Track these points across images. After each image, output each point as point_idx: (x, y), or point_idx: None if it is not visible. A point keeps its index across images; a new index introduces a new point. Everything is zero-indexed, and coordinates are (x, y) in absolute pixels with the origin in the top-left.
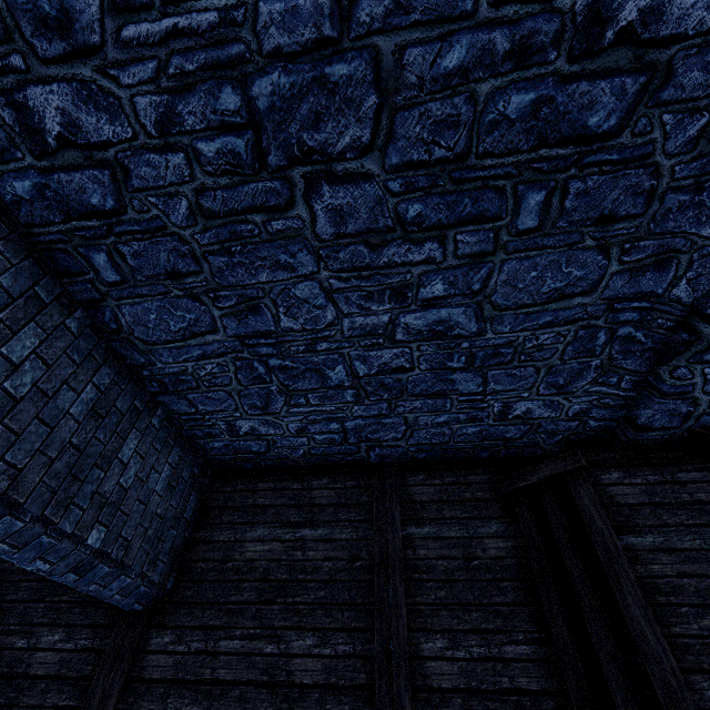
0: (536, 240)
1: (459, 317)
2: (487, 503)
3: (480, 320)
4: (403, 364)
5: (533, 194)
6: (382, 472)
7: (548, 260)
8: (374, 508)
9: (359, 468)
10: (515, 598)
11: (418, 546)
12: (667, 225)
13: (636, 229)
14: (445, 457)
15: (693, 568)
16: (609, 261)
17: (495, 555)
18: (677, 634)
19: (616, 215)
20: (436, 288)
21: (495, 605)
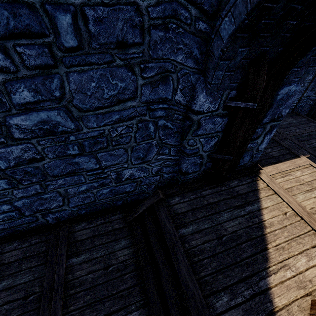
0: (83, 57)
1: (57, 118)
2: (120, 230)
3: (73, 119)
4: (33, 156)
5: (61, 16)
6: (58, 228)
7: (98, 74)
8: (48, 254)
9: (43, 229)
10: (131, 283)
11: (76, 270)
12: (158, 53)
13: (142, 54)
14: (98, 209)
15: (209, 237)
16: (136, 76)
17: (122, 260)
18: (202, 276)
19: (127, 42)
20: (25, 95)
21: (120, 292)
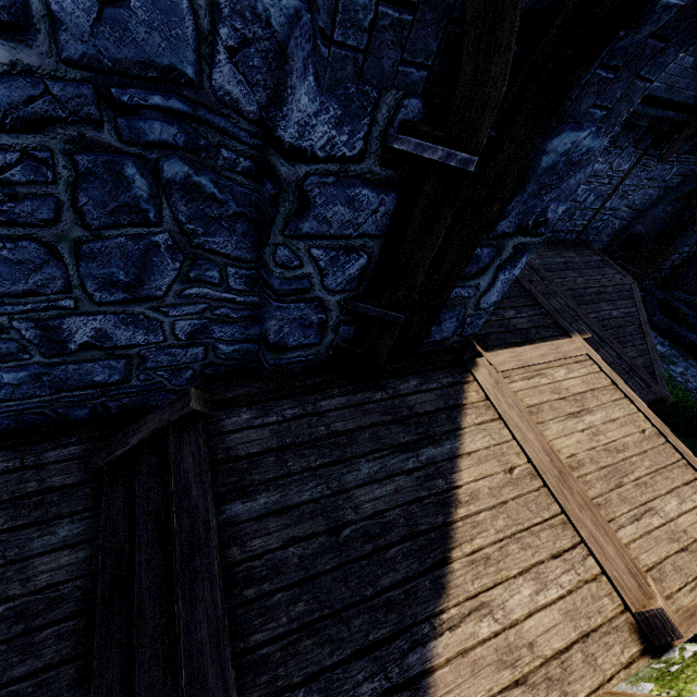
0: None
1: None
2: (66, 492)
3: None
4: None
5: None
6: None
7: None
8: None
9: None
10: (56, 654)
11: None
12: None
13: None
14: (4, 428)
15: (306, 528)
16: None
17: (45, 583)
18: (257, 644)
19: None
20: None
21: (10, 684)
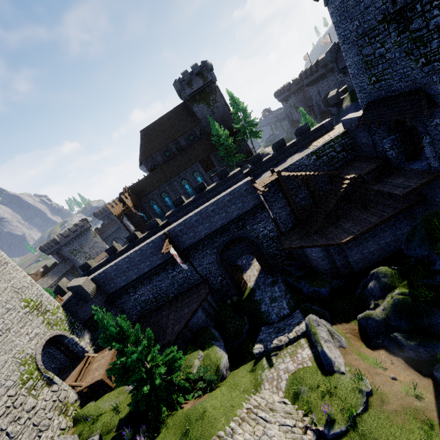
0: None
1: None
2: None
3: None
4: None
5: None
6: None
7: None
8: None
9: None
10: None
11: None
12: None
13: None
14: None
15: None
16: None
17: None
18: None
19: None
20: None
21: None
